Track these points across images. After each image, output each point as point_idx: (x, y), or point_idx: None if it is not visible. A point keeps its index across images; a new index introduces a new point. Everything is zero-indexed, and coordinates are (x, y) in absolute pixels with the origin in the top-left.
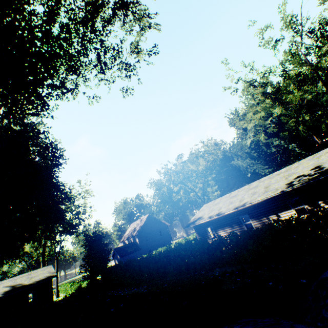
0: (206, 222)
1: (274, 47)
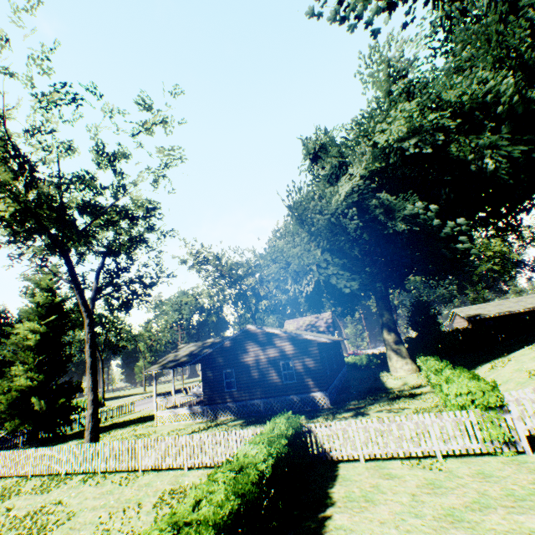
0: (487, 317)
1: None
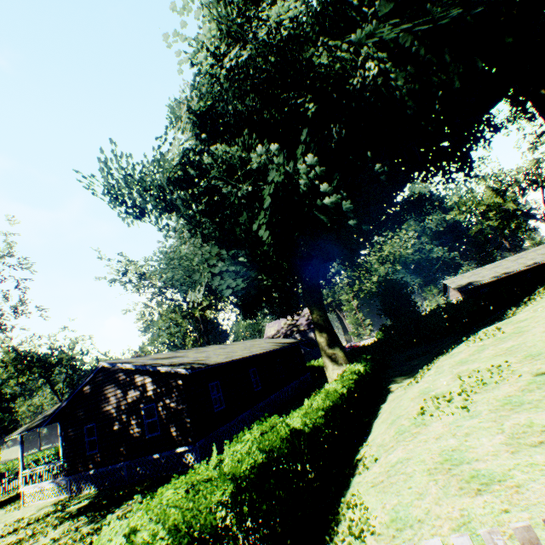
0: (481, 285)
1: (532, 153)
